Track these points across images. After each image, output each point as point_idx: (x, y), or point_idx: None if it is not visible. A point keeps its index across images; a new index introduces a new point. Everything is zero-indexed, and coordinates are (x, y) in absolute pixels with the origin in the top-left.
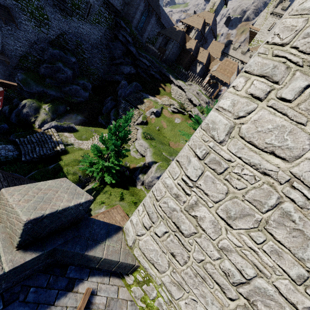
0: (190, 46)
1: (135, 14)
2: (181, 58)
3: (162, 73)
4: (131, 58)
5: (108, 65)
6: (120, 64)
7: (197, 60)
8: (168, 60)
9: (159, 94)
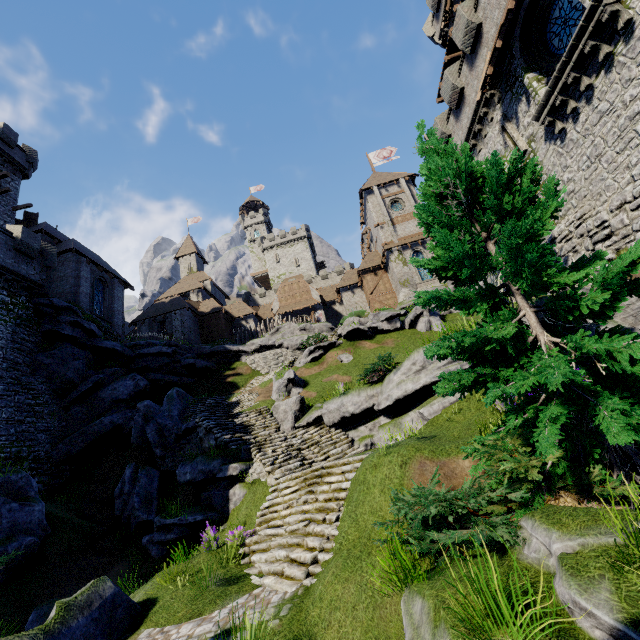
0: (209, 307)
1: (77, 287)
2: (210, 331)
3: (205, 356)
4: (116, 367)
5: (55, 412)
6: (94, 389)
7: (237, 320)
8: (190, 344)
9: (238, 386)
